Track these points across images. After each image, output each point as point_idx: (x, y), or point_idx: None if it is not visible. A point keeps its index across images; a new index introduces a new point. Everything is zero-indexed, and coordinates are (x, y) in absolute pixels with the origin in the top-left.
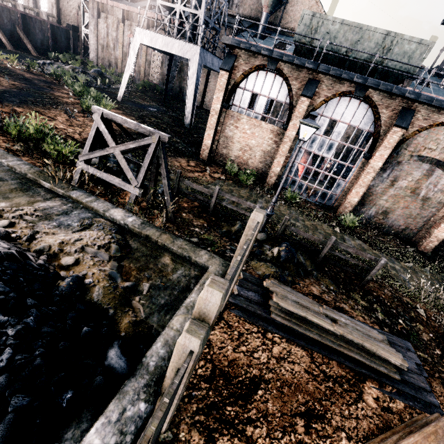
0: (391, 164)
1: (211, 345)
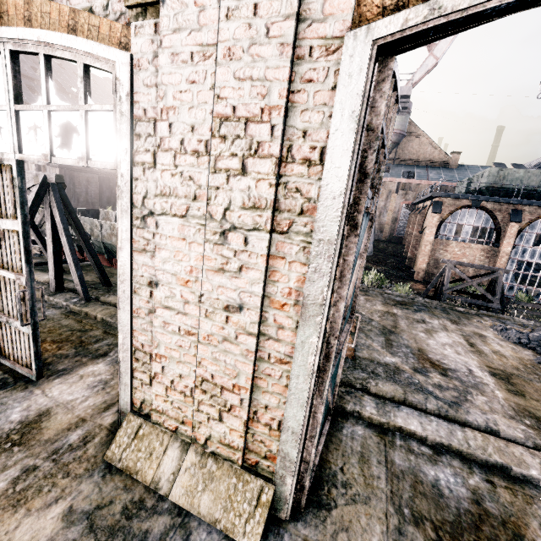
0: None
1: None
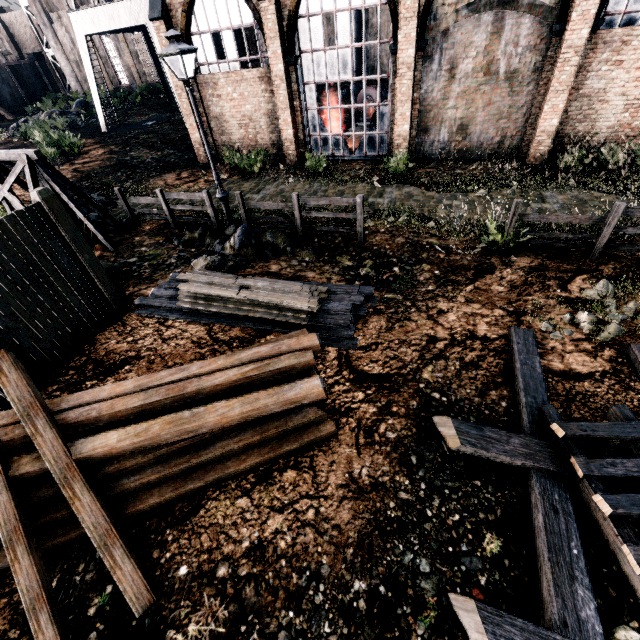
0: (435, 42)
1: (95, 344)
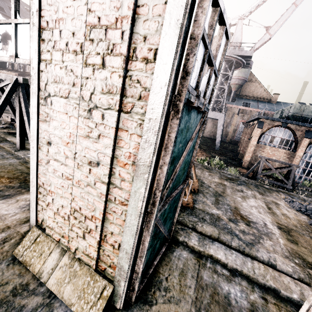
0: None
1: None
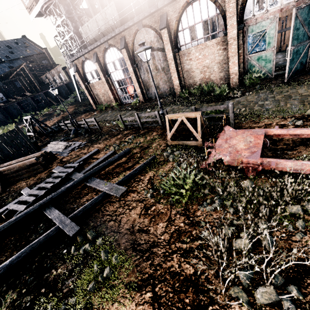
0: (139, 64)
1: None
